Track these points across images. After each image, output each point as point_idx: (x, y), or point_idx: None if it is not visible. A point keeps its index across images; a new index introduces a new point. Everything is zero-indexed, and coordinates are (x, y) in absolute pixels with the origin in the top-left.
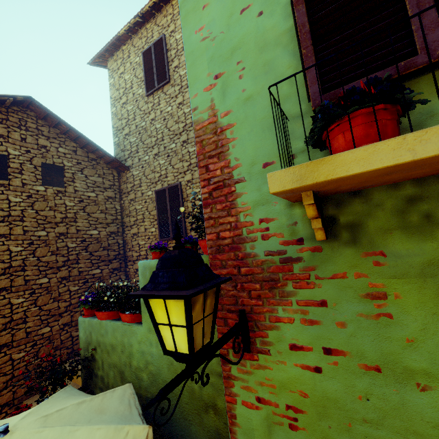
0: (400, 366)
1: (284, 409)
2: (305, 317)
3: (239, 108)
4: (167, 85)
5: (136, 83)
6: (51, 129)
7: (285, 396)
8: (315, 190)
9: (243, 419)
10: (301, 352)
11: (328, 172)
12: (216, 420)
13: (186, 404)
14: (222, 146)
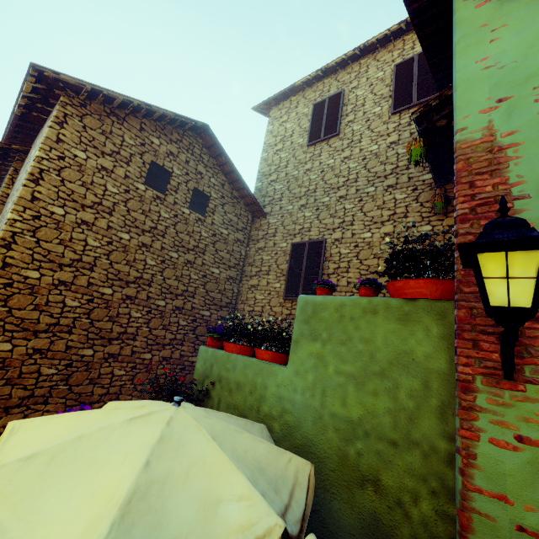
0: None
1: None
2: None
3: (530, 128)
4: (335, 138)
5: (297, 132)
6: (210, 159)
7: None
8: None
9: (487, 460)
10: None
11: None
12: (375, 500)
13: (331, 471)
14: (499, 164)
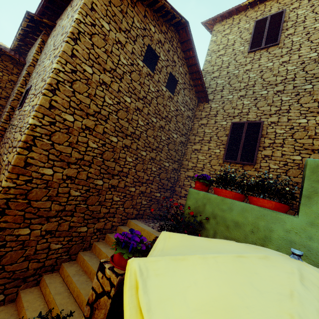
0: None
1: None
2: None
3: None
4: (274, 47)
5: (239, 42)
6: (181, 52)
7: None
8: None
9: None
10: None
11: None
12: None
13: None
14: None
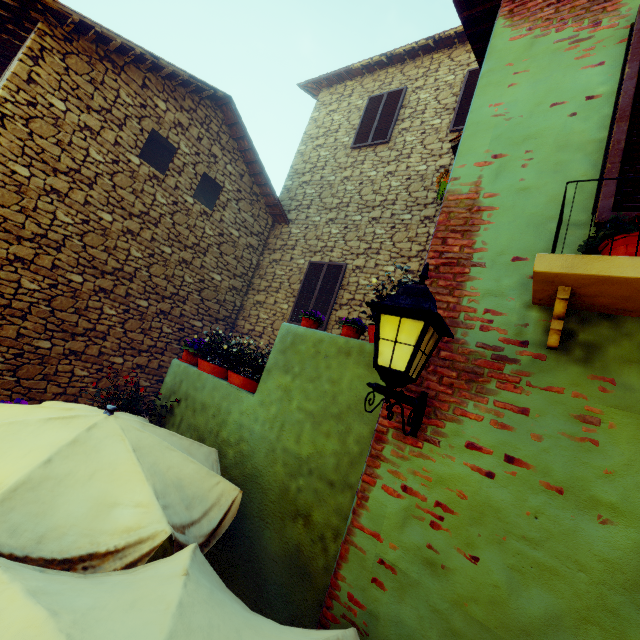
0: (586, 494)
1: (432, 504)
2: (497, 420)
3: (509, 194)
4: (383, 145)
5: (344, 128)
6: (230, 141)
7: (438, 492)
8: (574, 289)
9: (376, 503)
10: (478, 452)
11: (602, 269)
12: (303, 533)
13: (271, 502)
14: (472, 225)
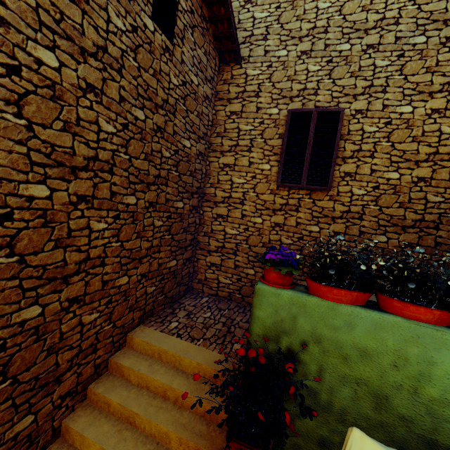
0: None
1: None
2: None
3: None
4: None
5: None
6: None
7: None
8: None
9: None
10: None
11: None
12: None
13: None
14: None
